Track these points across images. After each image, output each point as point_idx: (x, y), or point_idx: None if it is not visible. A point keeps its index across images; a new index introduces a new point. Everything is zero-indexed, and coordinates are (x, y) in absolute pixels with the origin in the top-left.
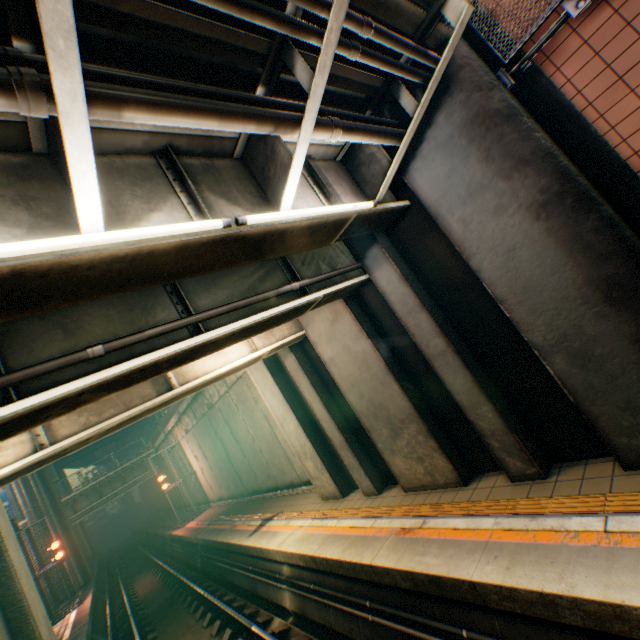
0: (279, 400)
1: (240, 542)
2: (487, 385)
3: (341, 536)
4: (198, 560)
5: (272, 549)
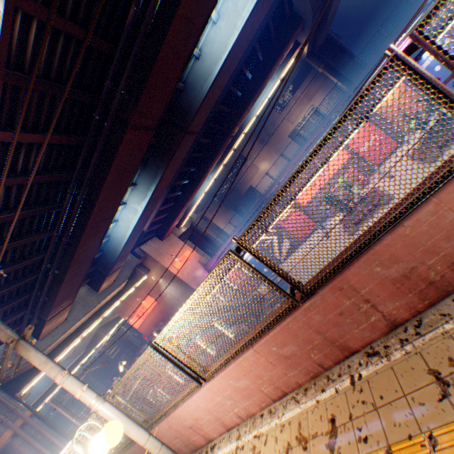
0: None
1: None
2: None
3: None
4: None
5: None
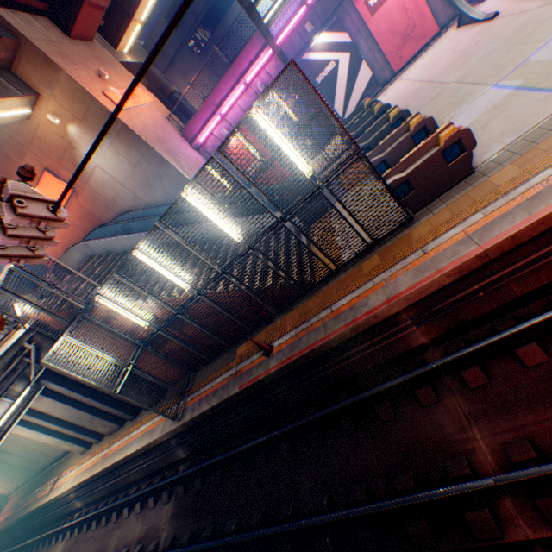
0: (31, 431)
1: (44, 502)
2: (111, 401)
3: (88, 468)
4: (21, 532)
5: (62, 493)
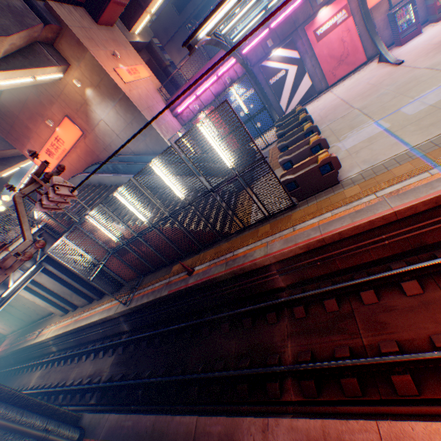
0: (30, 294)
1: (32, 343)
2: (86, 285)
3: (64, 326)
4: (12, 360)
5: (45, 339)
